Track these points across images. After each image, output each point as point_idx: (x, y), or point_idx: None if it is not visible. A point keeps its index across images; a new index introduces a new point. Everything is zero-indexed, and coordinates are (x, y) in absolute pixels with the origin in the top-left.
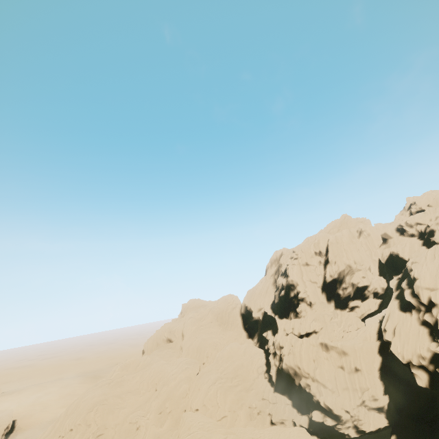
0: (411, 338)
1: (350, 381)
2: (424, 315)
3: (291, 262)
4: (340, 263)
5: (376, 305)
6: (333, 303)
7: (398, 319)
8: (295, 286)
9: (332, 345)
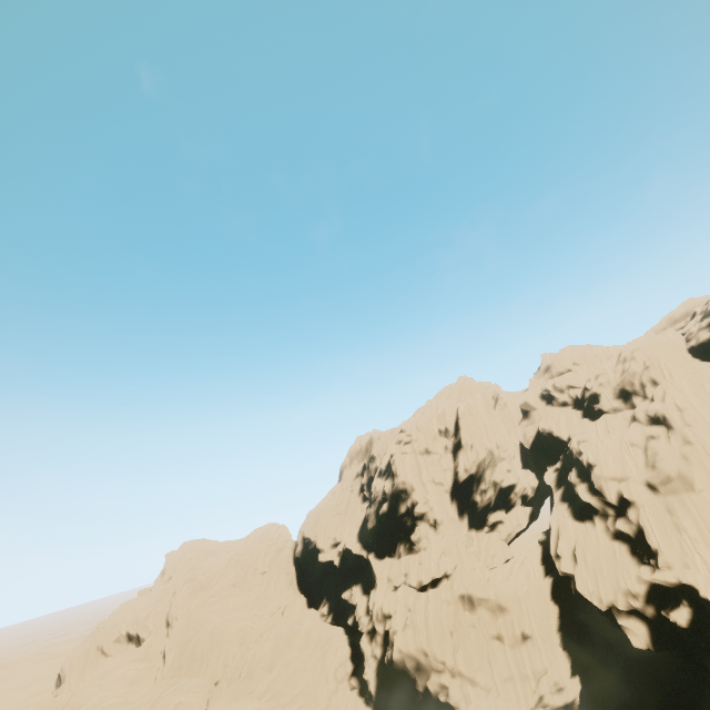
0: (604, 564)
1: (516, 661)
2: (615, 522)
3: (400, 449)
4: (480, 446)
5: (525, 517)
6: (467, 519)
7: (576, 535)
8: (408, 492)
9: (480, 596)
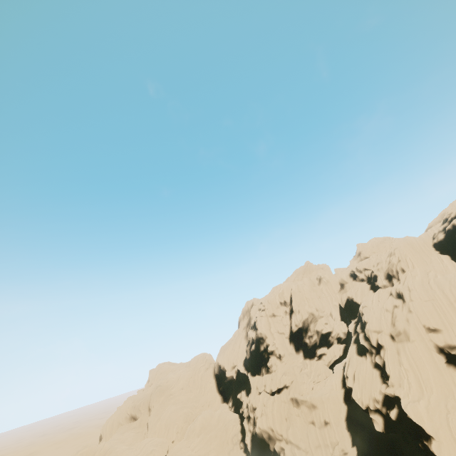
0: (367, 382)
1: (322, 436)
2: (375, 357)
3: (260, 314)
4: (303, 311)
5: (340, 351)
6: (302, 353)
7: (357, 364)
8: (264, 339)
9: (302, 399)
